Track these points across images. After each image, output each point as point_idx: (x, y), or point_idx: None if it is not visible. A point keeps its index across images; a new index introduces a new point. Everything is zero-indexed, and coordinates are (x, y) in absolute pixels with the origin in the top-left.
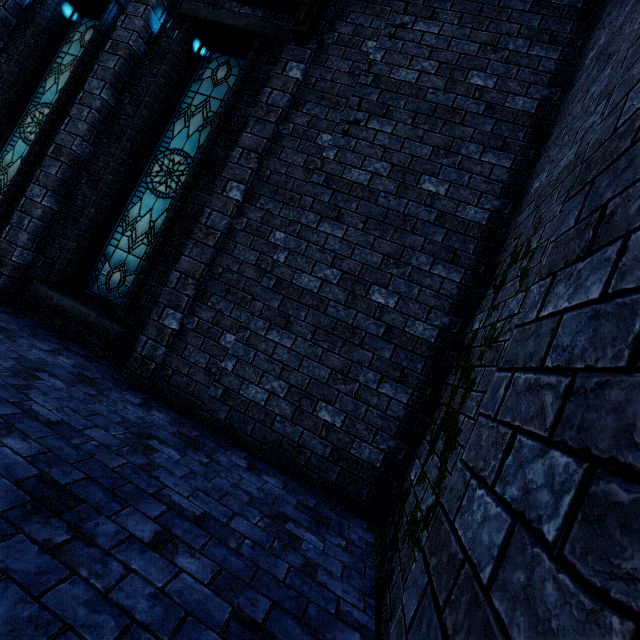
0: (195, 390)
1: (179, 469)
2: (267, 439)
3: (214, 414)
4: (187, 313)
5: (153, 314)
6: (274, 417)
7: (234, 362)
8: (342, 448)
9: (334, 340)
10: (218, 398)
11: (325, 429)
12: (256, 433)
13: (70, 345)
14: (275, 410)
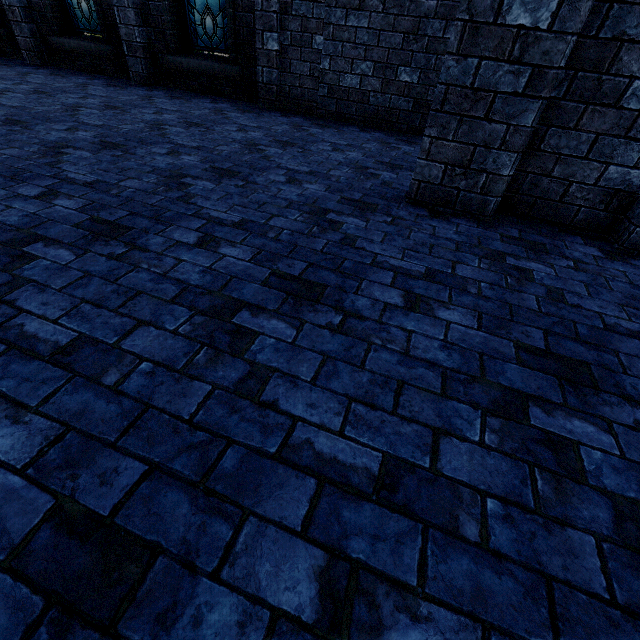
0: (309, 96)
1: (325, 134)
2: (367, 113)
3: (327, 109)
4: (280, 31)
5: (257, 44)
6: (368, 95)
7: (328, 61)
8: (421, 99)
9: (402, 2)
10: (326, 96)
11: (406, 89)
12: (359, 112)
13: (214, 98)
14: (368, 89)
